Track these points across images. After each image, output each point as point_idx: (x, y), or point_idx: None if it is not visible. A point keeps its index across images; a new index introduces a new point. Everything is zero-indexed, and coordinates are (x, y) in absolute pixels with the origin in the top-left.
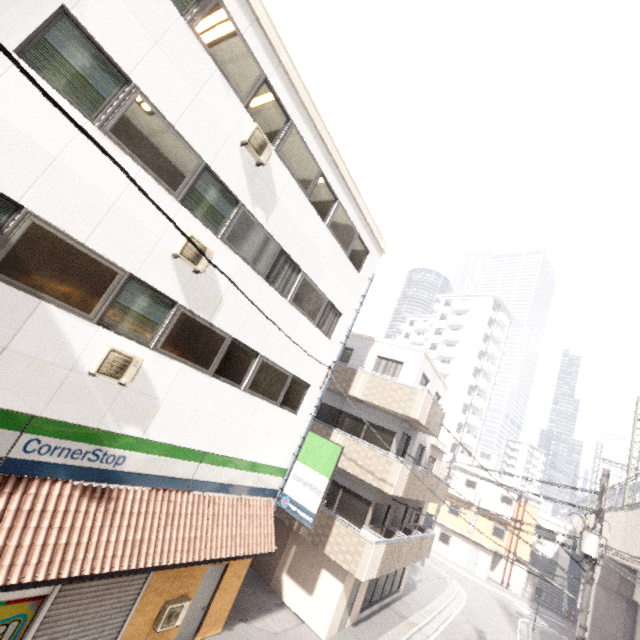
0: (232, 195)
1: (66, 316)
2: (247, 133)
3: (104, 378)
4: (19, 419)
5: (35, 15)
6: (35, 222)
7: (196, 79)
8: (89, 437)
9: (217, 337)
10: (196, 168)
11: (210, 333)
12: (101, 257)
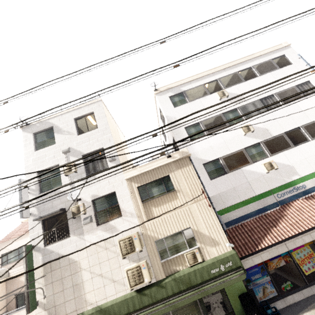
0: (233, 110)
1: (247, 167)
2: (217, 97)
3: (270, 172)
4: (268, 192)
5: (185, 133)
6: (222, 158)
7: (200, 106)
8: (287, 186)
9: (279, 137)
10: (222, 117)
11: (276, 139)
12: (236, 151)
